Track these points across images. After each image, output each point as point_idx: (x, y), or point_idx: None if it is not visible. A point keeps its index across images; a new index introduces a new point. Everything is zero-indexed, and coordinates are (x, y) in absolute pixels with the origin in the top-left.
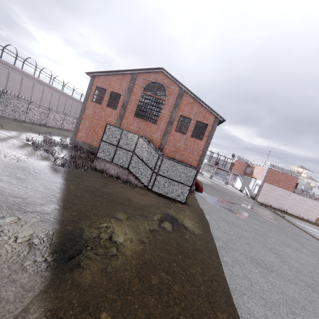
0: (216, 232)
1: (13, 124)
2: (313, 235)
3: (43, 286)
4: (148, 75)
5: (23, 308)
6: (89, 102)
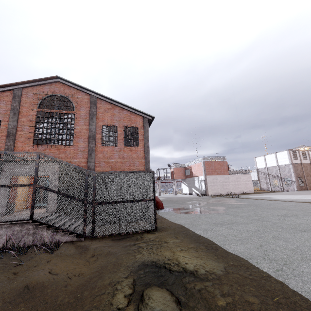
0: (232, 247)
1: None
2: (271, 199)
3: None
4: (40, 88)
5: None
6: None
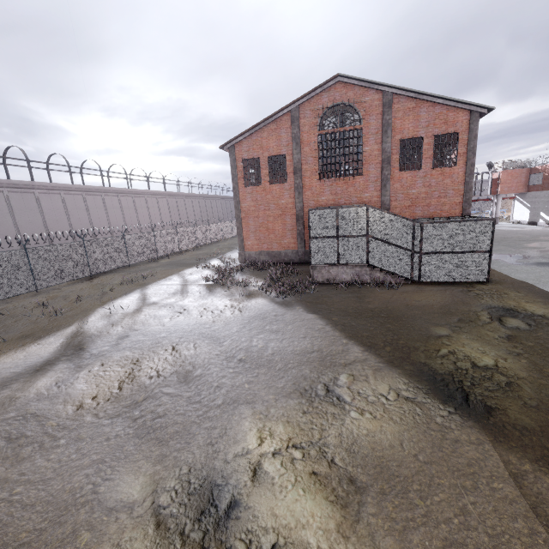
0: None
1: (155, 267)
2: None
3: (486, 437)
4: (317, 100)
5: (500, 461)
6: (242, 189)
